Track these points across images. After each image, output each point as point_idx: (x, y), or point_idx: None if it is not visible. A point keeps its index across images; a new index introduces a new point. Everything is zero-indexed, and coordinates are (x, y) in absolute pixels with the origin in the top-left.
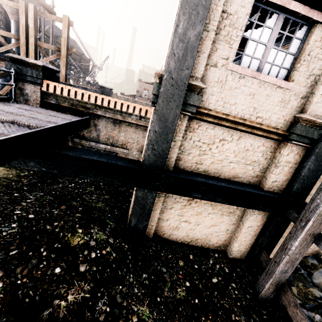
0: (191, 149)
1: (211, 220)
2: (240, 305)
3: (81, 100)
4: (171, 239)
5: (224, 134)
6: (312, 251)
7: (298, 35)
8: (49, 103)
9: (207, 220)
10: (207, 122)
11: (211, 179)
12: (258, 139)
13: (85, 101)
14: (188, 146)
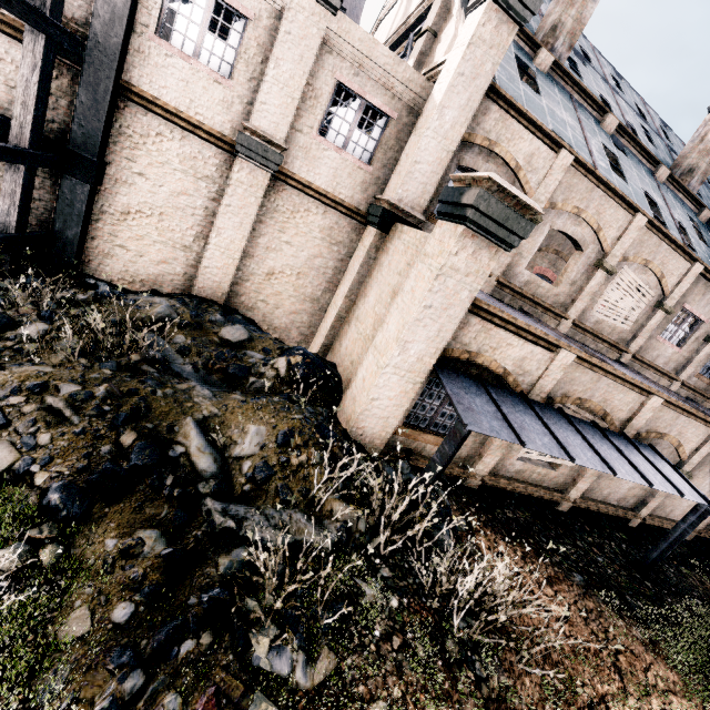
0: None
1: None
2: None
3: None
4: None
5: None
6: (184, 286)
7: None
8: None
9: None
10: None
11: None
12: (16, 45)
13: None
14: None
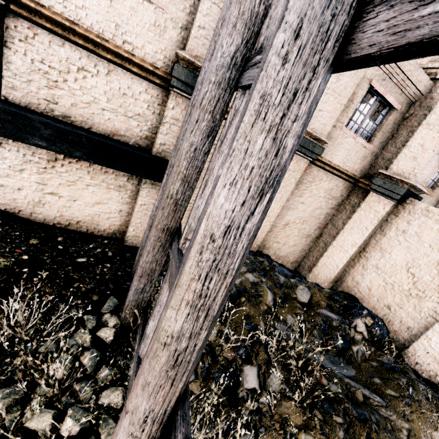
0: (31, 73)
1: (93, 195)
2: (100, 278)
3: None
4: (36, 220)
5: (82, 60)
6: None
7: None
8: None
9: (87, 194)
10: (47, 29)
11: (66, 125)
12: (137, 80)
13: None
14: (25, 67)
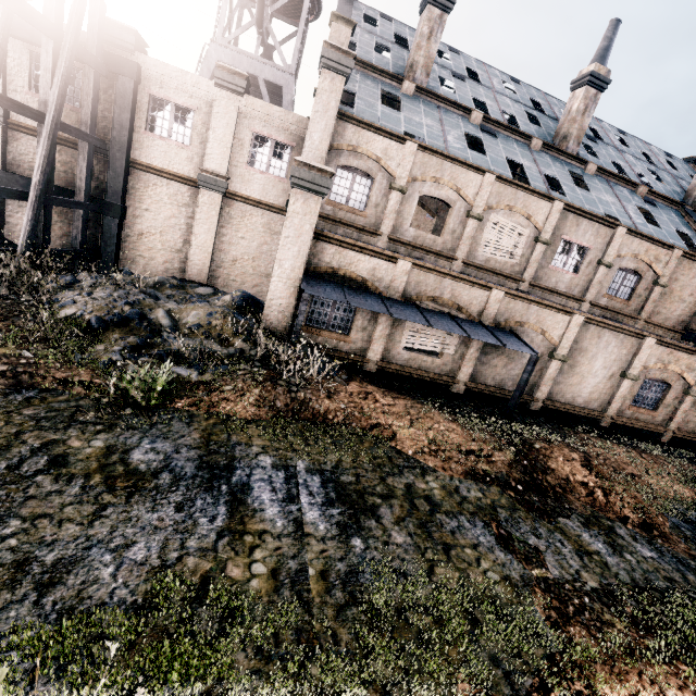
0: (20, 156)
1: (61, 229)
2: None
3: None
4: None
5: None
6: (181, 276)
7: (78, 77)
8: None
9: (57, 228)
10: (26, 134)
11: None
12: (77, 152)
13: None
14: (17, 153)
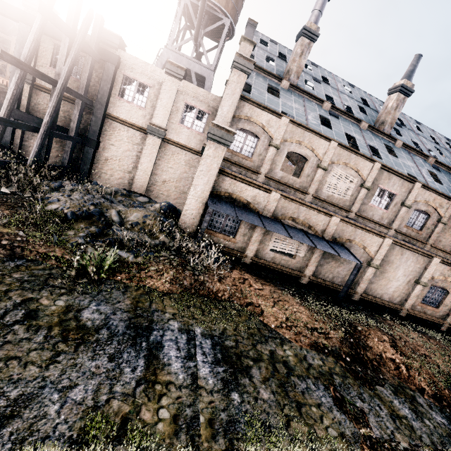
0: (38, 105)
1: (56, 152)
2: None
3: None
4: None
5: None
6: (128, 188)
7: (81, 61)
8: None
9: (54, 151)
10: (44, 92)
11: None
12: (73, 106)
13: (0, 83)
14: (37, 103)
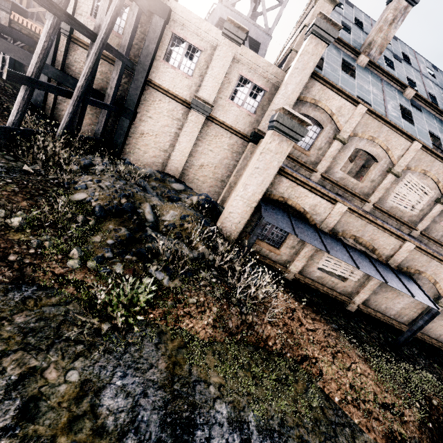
0: (74, 63)
1: (90, 119)
2: None
3: (35, 32)
4: None
5: None
6: (162, 168)
7: (126, 11)
8: (15, 30)
9: (88, 118)
10: (82, 47)
11: None
12: (112, 67)
13: (37, 33)
14: (73, 60)
